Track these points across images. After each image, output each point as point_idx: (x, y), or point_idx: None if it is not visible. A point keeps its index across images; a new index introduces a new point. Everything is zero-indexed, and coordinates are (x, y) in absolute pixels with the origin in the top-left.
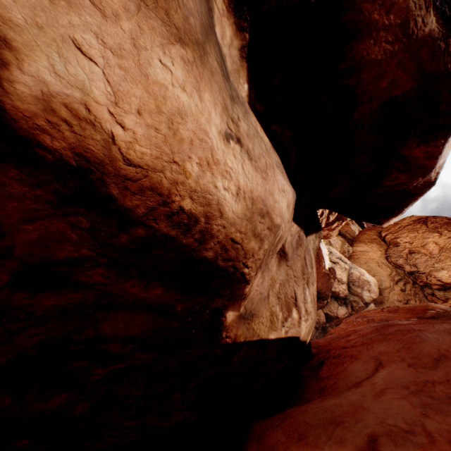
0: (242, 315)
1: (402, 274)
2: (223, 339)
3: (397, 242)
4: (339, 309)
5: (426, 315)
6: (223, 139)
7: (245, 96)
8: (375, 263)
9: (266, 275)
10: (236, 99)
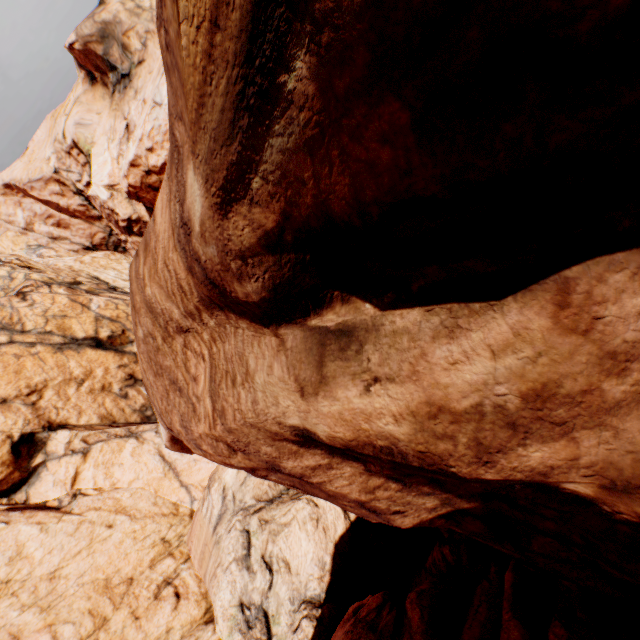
0: (608, 486)
1: None
2: (613, 514)
3: None
4: None
5: None
6: (365, 394)
7: (373, 310)
8: None
9: (630, 418)
10: (365, 337)
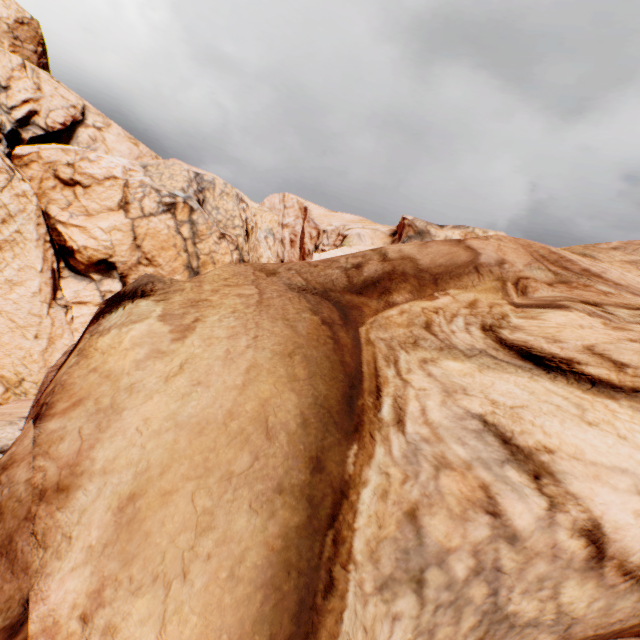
0: None
1: None
2: None
3: None
4: None
5: None
6: None
7: None
8: None
9: None
10: None
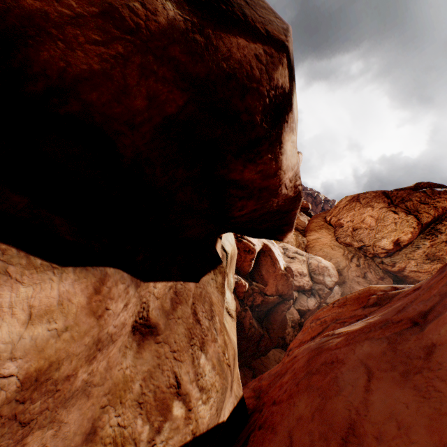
0: None
1: (353, 251)
2: None
3: (340, 223)
4: (308, 301)
5: (370, 302)
6: None
7: None
8: (328, 247)
9: (75, 409)
10: None
